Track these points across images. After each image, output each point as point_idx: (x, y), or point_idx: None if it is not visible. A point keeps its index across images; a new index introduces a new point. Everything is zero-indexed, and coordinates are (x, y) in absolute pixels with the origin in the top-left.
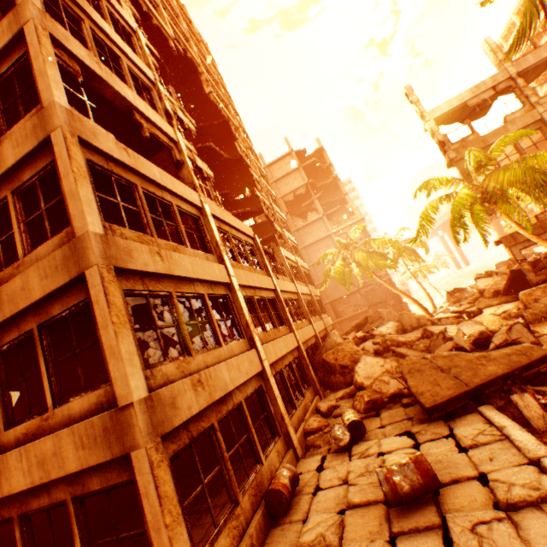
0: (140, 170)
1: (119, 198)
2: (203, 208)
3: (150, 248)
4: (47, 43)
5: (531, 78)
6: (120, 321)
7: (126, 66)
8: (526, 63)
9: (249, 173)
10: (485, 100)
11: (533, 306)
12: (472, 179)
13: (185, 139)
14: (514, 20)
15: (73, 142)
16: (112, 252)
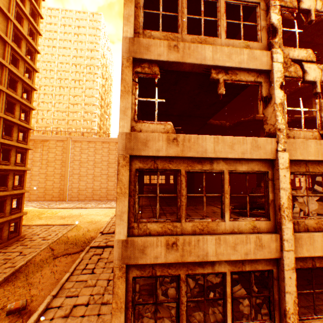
0: (186, 154)
1: (157, 191)
2: (276, 160)
3: (167, 239)
4: (127, 73)
5: None
6: (117, 306)
7: (223, 3)
8: None
9: None
10: None
11: None
12: None
13: (294, 49)
14: None
15: (124, 163)
16: (127, 252)
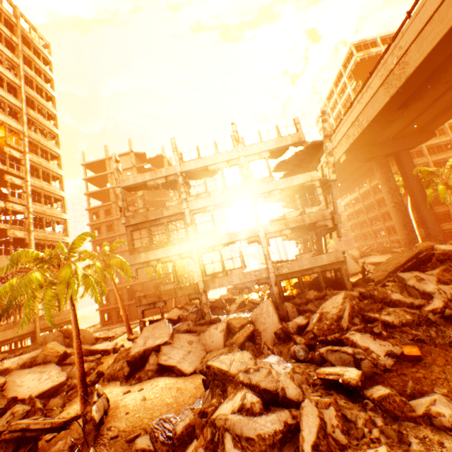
0: None
1: None
2: None
3: None
4: None
5: (210, 174)
6: None
7: None
8: (189, 167)
9: (42, 171)
10: (159, 184)
11: (114, 365)
12: (132, 244)
13: None
14: (326, 102)
15: None
16: None
